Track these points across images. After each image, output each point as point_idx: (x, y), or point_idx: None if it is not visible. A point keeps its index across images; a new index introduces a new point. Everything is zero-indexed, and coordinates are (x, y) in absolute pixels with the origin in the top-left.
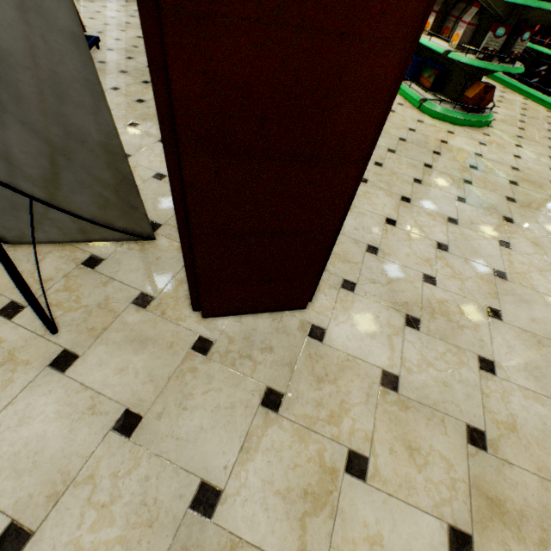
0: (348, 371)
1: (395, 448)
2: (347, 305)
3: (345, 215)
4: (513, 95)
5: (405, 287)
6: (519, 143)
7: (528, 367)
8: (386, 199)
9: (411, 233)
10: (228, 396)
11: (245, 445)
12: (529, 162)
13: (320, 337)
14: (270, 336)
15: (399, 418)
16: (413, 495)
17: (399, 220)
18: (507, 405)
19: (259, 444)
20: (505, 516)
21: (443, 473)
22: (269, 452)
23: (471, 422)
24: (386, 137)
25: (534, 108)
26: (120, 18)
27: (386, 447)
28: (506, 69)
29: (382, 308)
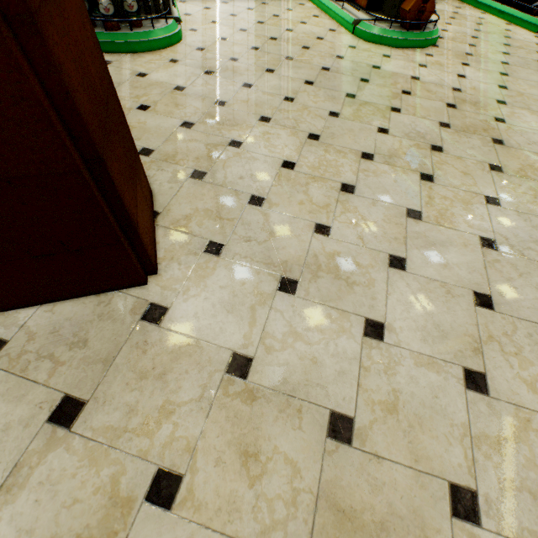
0: (185, 359)
1: (225, 458)
2: (206, 273)
3: (93, 146)
4: (469, 10)
5: (289, 242)
6: (467, 61)
7: (428, 325)
8: (288, 138)
9: (311, 176)
10: (4, 414)
11: (8, 482)
12: (474, 81)
13: (158, 318)
14: (89, 325)
15: (239, 415)
16: (235, 521)
17: (299, 162)
18: (391, 379)
19: (29, 478)
20: (359, 532)
21: (284, 484)
22: (41, 487)
23: (338, 407)
24: (307, 68)
25: (491, 21)
26: None
27: (212, 457)
28: None
29: (252, 272)
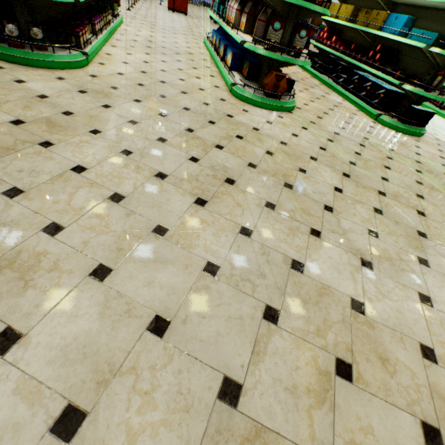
0: None
1: None
2: None
3: None
4: (335, 97)
5: (6, 234)
6: (307, 126)
7: (72, 344)
8: (101, 149)
9: (91, 182)
10: None
11: None
12: (303, 140)
13: None
14: None
15: None
16: None
17: (91, 169)
18: None
19: None
20: None
21: None
22: None
23: None
24: (171, 105)
25: (346, 106)
26: None
27: None
28: (288, 60)
29: None
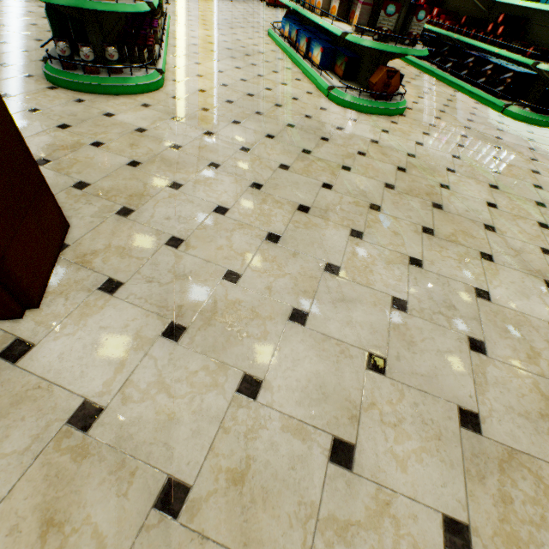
0: (27, 404)
1: (23, 526)
2: (91, 311)
3: None
4: (444, 88)
5: (193, 286)
6: (428, 131)
7: (309, 386)
8: (231, 185)
9: (240, 223)
10: None
11: None
12: (430, 149)
13: (18, 356)
14: None
15: (62, 474)
16: None
17: (233, 208)
18: (249, 444)
19: None
20: None
21: None
22: None
23: (178, 473)
24: (273, 123)
25: (461, 99)
26: (25, 7)
27: (8, 524)
28: (404, 50)
29: (141, 314)
